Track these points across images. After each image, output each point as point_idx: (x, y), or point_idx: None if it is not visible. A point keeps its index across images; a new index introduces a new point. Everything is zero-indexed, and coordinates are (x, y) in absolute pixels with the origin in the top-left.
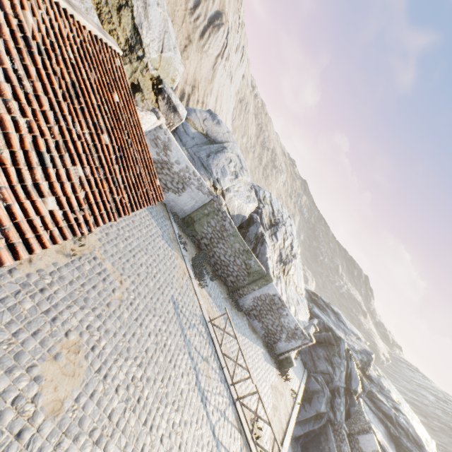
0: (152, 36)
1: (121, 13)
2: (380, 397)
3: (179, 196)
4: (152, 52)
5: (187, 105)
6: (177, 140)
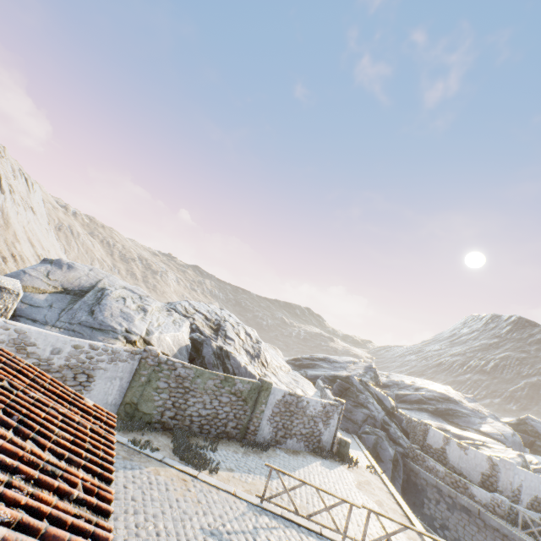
0: None
1: None
2: (404, 393)
3: (90, 392)
4: None
5: None
6: (29, 324)
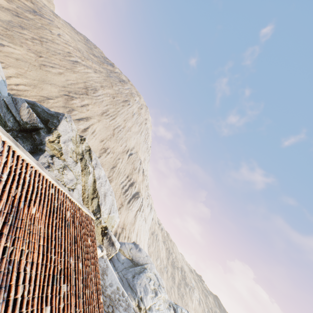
0: (106, 207)
1: (93, 200)
2: None
3: None
4: (105, 214)
5: (118, 240)
6: (112, 266)
